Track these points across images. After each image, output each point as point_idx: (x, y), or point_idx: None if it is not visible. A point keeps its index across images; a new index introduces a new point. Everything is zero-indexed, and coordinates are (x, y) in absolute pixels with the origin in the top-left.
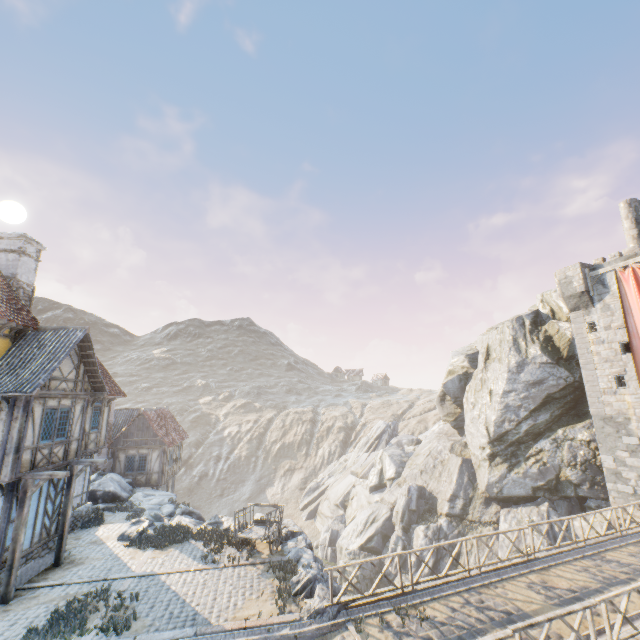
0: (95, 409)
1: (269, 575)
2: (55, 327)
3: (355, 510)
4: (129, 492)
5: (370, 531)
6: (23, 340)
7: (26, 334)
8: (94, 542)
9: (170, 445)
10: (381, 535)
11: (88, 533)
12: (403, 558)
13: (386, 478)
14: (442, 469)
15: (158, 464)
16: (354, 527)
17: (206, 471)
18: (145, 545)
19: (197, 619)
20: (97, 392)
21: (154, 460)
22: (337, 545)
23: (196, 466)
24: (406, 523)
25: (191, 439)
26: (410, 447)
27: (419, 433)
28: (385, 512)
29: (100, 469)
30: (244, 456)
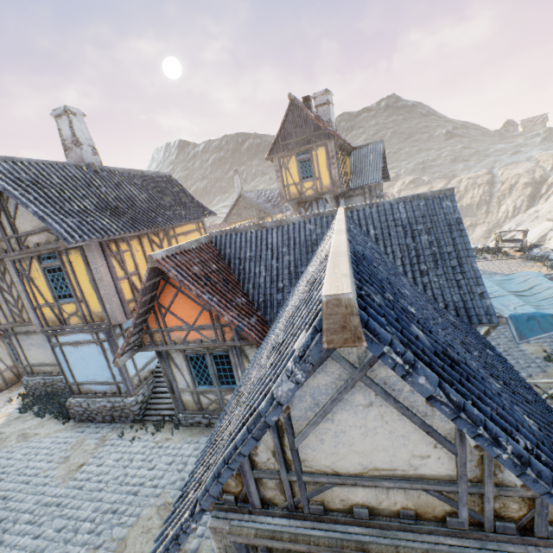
0: None
1: (529, 262)
2: (364, 145)
3: (552, 247)
4: None
5: None
6: (353, 157)
7: (351, 153)
8: None
9: None
10: None
11: None
12: None
13: None
14: None
15: None
16: None
17: None
18: None
19: (497, 274)
20: (384, 180)
21: None
22: None
23: None
24: None
25: None
26: None
27: None
28: None
29: None
30: None
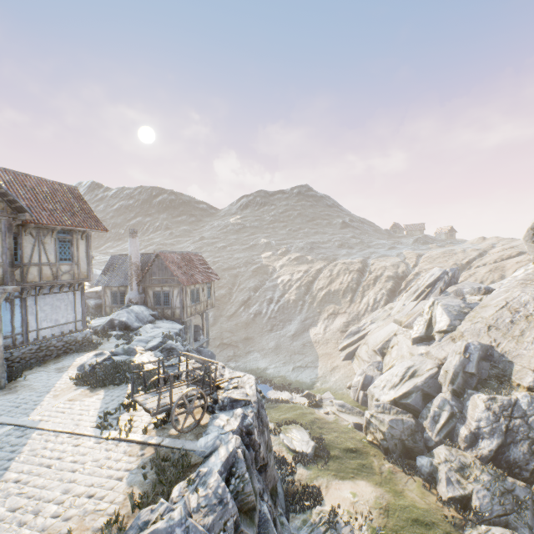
0: (61, 241)
1: (138, 477)
2: None
3: (394, 359)
4: (145, 323)
5: (407, 386)
6: None
7: None
8: (60, 368)
9: (185, 284)
10: (421, 393)
11: (72, 358)
12: (449, 426)
13: (435, 330)
14: (526, 326)
15: (179, 301)
16: (388, 378)
17: (260, 310)
18: (79, 382)
19: None
20: (20, 214)
21: (175, 297)
22: (368, 392)
23: (252, 306)
24: (458, 386)
25: (251, 285)
26: (474, 297)
27: (490, 283)
28: (430, 368)
29: (133, 302)
30: (292, 300)
